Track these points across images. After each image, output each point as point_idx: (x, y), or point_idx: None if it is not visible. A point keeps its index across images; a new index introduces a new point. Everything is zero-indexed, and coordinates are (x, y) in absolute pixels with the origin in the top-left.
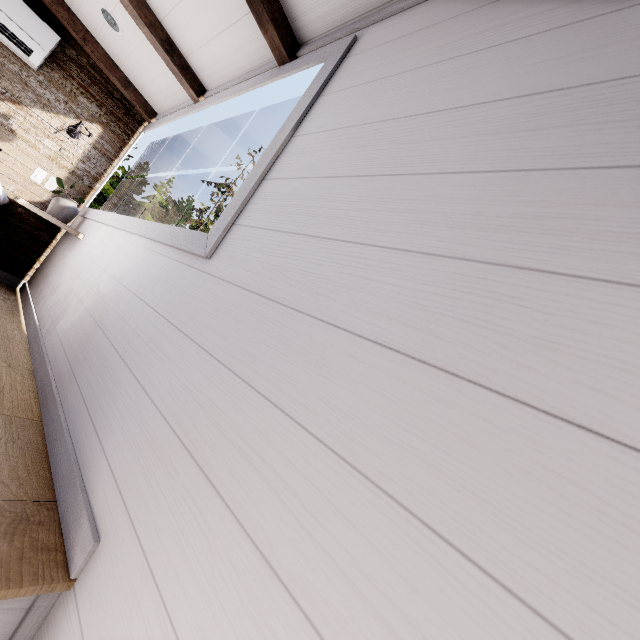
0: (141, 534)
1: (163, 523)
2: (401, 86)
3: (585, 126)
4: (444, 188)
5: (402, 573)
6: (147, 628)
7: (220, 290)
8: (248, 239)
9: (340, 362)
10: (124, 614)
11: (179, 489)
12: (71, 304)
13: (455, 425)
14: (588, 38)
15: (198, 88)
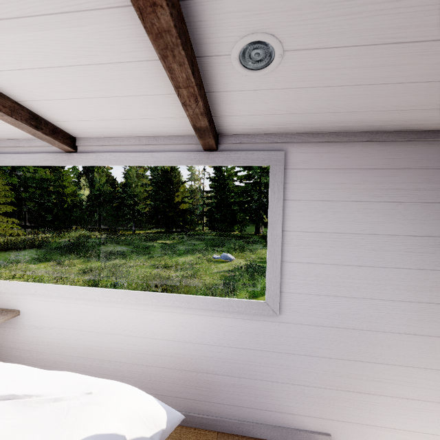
0: (350, 421)
1: (358, 413)
2: (349, 212)
3: (438, 254)
4: (401, 275)
5: (439, 381)
6: (376, 434)
7: (306, 330)
8: (303, 301)
9: (395, 343)
10: (363, 438)
11: (356, 402)
12: (121, 370)
13: (437, 348)
14: (428, 213)
15: (69, 141)
